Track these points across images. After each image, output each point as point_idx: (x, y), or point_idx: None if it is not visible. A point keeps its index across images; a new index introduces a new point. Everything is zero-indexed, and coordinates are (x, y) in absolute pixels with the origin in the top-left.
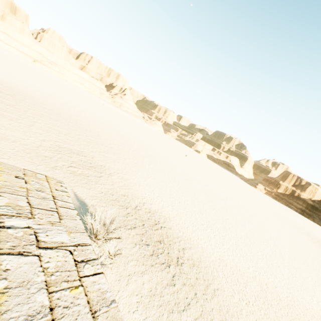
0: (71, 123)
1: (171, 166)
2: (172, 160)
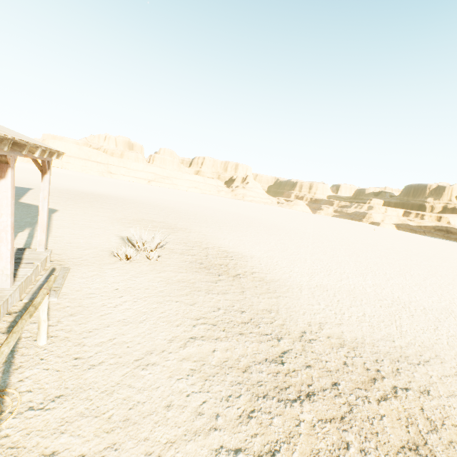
0: (166, 210)
1: (298, 233)
2: (305, 229)
